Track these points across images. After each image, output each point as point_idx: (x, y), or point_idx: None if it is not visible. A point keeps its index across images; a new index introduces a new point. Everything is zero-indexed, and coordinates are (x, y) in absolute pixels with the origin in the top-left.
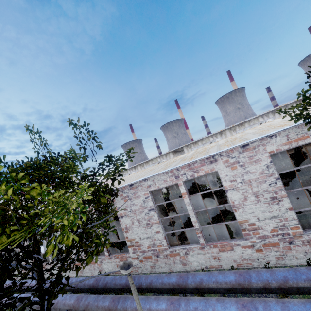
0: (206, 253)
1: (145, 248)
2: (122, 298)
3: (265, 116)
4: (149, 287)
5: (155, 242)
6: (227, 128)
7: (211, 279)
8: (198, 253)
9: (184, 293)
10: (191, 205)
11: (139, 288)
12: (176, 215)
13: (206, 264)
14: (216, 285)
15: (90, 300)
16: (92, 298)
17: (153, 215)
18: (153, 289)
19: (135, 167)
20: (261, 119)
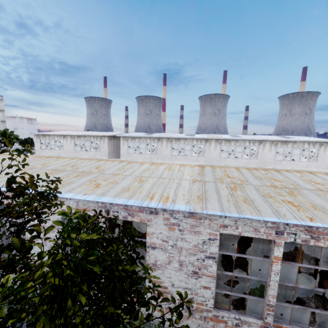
0: None
1: None
2: None
3: (199, 141)
4: None
5: None
6: (165, 137)
7: None
8: None
9: None
10: None
11: None
12: None
13: None
14: None
15: None
16: None
17: None
18: None
19: (64, 136)
20: (195, 142)
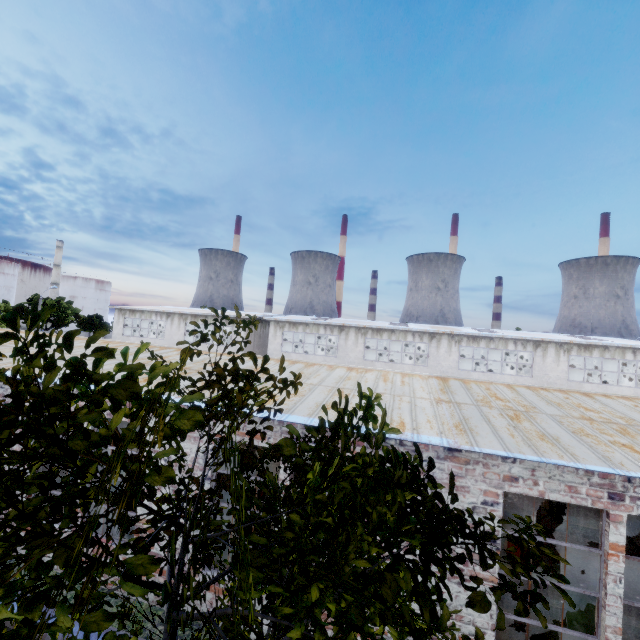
0: None
1: None
2: None
3: (417, 335)
4: None
5: None
6: (354, 325)
7: None
8: None
9: None
10: None
11: None
12: None
13: None
14: None
15: None
16: None
17: None
18: None
19: (169, 315)
20: (410, 338)
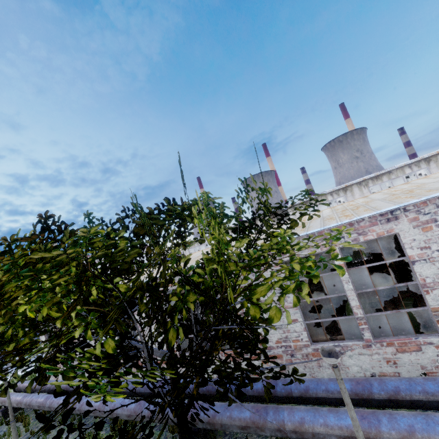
0: (373, 354)
1: (272, 342)
2: (271, 408)
3: (414, 166)
4: (304, 396)
5: (289, 335)
6: (355, 182)
7: (414, 387)
8: (360, 353)
9: (365, 406)
10: (351, 283)
11: (287, 396)
12: (325, 297)
13: (373, 369)
14: (426, 397)
15: (217, 409)
16: (219, 406)
17: (287, 296)
18: (311, 398)
19: None
20: (407, 171)
